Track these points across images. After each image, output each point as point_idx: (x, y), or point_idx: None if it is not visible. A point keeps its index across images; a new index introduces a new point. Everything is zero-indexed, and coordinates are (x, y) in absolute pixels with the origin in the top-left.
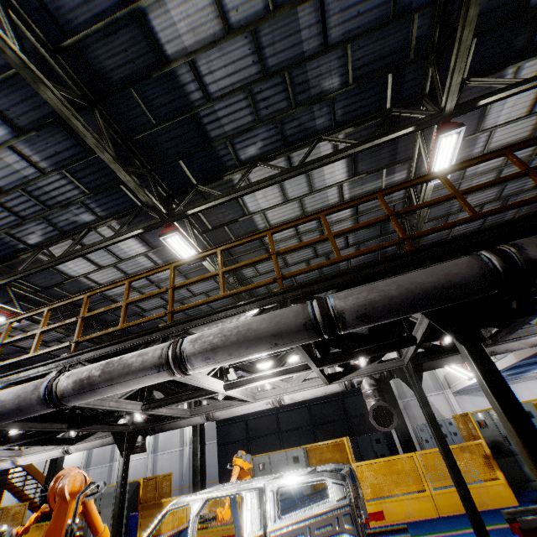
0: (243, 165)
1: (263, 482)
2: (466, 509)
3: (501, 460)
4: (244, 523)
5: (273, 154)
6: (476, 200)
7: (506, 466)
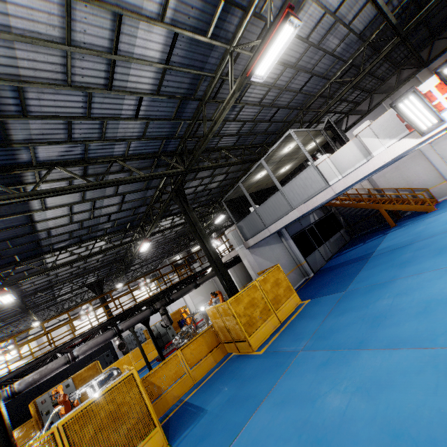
0: (55, 250)
1: (92, 383)
2: (146, 362)
3: (158, 341)
4: (89, 395)
5: (74, 246)
6: (156, 239)
7: (159, 343)
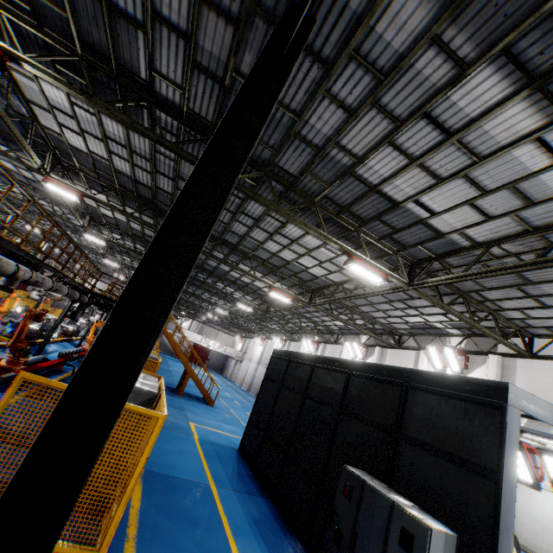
0: None
1: None
2: None
3: None
4: None
5: None
6: None
7: None
